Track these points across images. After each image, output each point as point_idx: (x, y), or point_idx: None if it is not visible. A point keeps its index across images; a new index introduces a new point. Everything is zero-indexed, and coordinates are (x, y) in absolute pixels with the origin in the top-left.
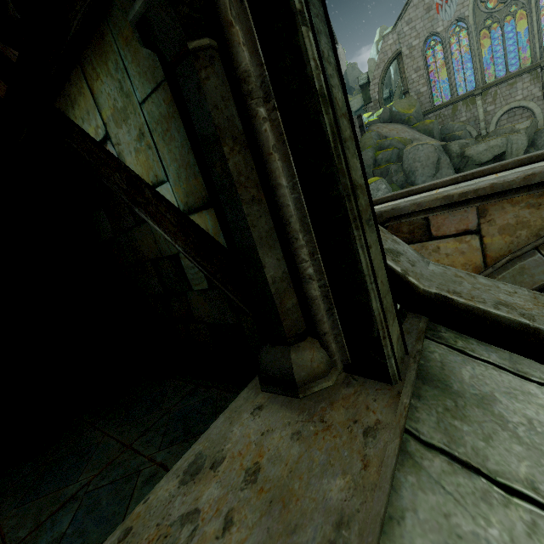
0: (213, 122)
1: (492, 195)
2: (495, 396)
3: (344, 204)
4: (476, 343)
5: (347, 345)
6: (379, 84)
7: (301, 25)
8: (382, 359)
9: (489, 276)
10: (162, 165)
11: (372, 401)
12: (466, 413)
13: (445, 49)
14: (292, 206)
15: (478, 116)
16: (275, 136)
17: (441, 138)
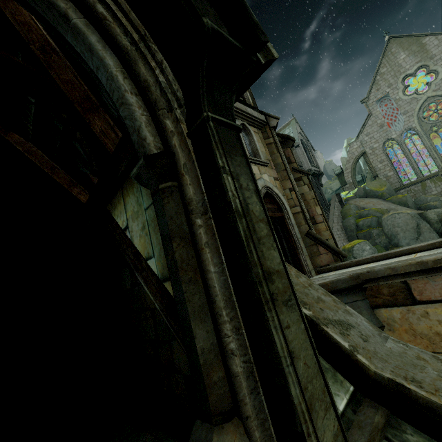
0: (168, 228)
1: None
2: None
3: (257, 288)
4: None
5: (275, 435)
6: (351, 172)
7: (223, 173)
8: None
9: None
10: (152, 246)
11: None
12: None
13: (402, 147)
14: (218, 287)
15: None
16: (210, 235)
17: (417, 208)
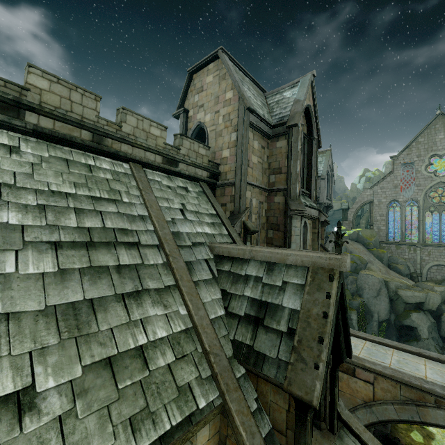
0: None
1: (380, 374)
2: (349, 444)
3: (334, 407)
4: (350, 434)
5: (328, 425)
6: (354, 213)
7: (335, 386)
8: (334, 430)
9: (374, 405)
10: None
11: (331, 436)
12: (344, 444)
13: (402, 212)
14: (328, 403)
15: (416, 259)
16: (328, 393)
17: (388, 263)
